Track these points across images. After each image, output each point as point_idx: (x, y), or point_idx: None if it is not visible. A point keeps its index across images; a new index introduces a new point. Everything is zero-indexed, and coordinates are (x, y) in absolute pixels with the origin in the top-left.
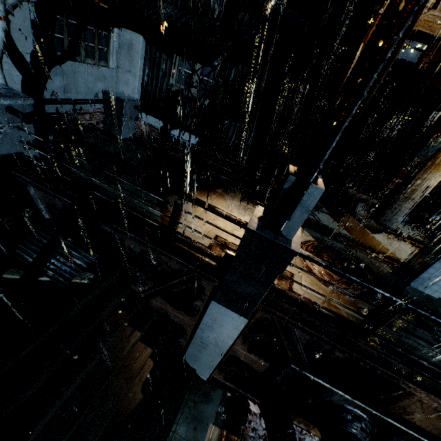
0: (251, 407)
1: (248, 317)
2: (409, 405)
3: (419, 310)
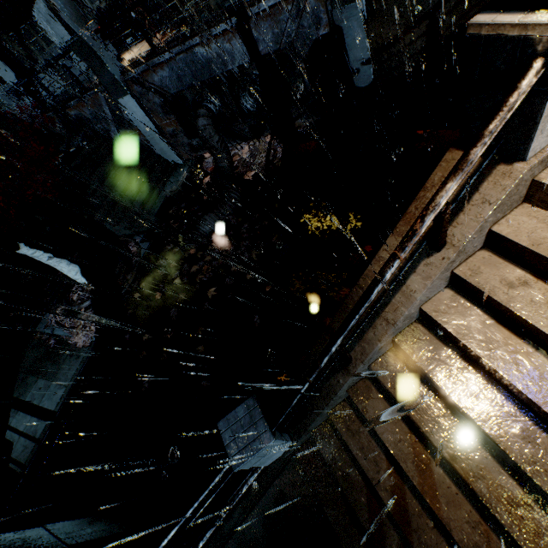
0: (206, 157)
1: (128, 93)
2: (206, 64)
3: (134, 4)
